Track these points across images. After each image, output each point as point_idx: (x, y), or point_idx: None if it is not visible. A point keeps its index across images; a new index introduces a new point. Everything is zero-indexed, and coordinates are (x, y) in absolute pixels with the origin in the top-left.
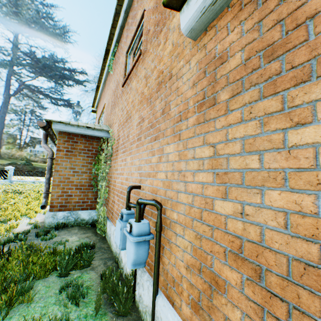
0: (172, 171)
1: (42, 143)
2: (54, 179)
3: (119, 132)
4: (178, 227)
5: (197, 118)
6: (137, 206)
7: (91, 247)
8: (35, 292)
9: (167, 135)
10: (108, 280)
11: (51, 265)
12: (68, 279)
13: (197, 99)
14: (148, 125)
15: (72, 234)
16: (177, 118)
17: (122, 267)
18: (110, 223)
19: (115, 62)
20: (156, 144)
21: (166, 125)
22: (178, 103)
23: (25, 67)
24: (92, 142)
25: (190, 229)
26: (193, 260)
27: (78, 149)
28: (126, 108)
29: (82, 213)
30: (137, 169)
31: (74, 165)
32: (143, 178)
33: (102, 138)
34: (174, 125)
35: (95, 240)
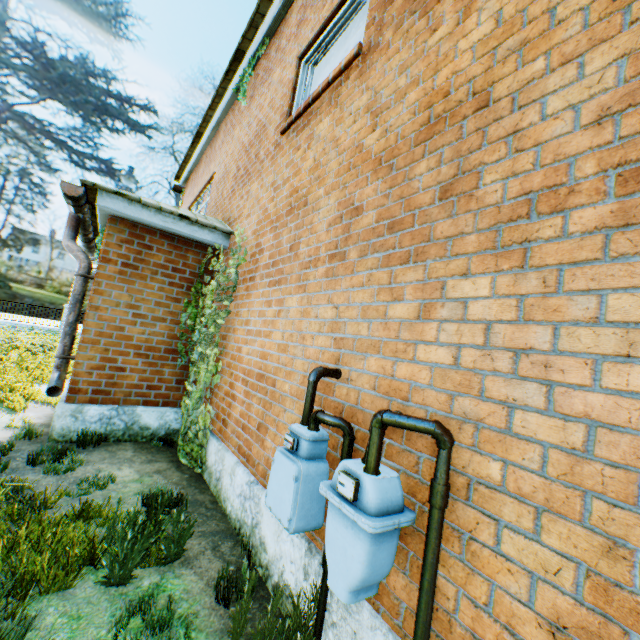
0: (477, 347)
1: (64, 238)
2: (86, 327)
3: (261, 236)
4: (512, 506)
5: (620, 208)
6: (374, 431)
7: (175, 500)
8: (40, 635)
9: (462, 252)
10: (244, 607)
11: (81, 549)
12: (128, 594)
13: (624, 157)
14: (374, 224)
15: (121, 462)
16: (513, 208)
17: (263, 563)
18: (219, 446)
19: (253, 82)
20: (410, 272)
21: (460, 226)
22: (520, 168)
23: (21, 70)
24: (185, 252)
25: (569, 522)
26: (589, 617)
27: (153, 263)
28: (288, 183)
29: (145, 414)
30: (326, 328)
31: (138, 300)
32: (350, 353)
33: (210, 247)
34: (494, 227)
35: (178, 481)
